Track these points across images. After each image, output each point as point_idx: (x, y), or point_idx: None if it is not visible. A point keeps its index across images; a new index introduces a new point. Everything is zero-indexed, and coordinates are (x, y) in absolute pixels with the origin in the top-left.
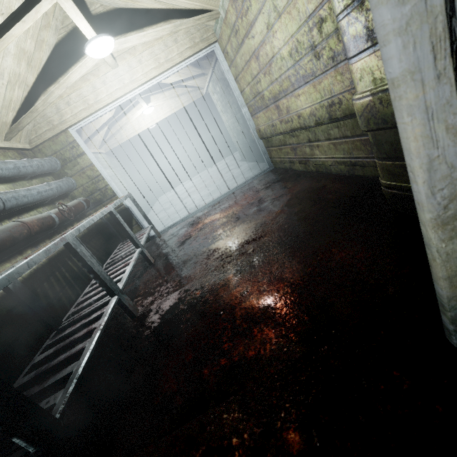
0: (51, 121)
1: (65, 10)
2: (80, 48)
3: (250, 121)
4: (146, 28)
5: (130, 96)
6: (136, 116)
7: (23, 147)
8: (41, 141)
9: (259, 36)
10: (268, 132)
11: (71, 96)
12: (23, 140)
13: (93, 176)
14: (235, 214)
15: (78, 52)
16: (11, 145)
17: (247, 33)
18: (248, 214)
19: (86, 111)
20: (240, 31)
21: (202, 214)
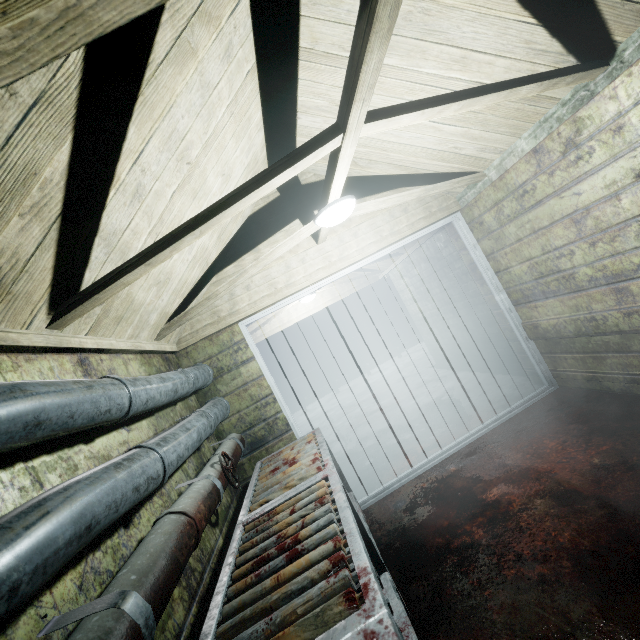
0: (217, 311)
1: (340, 158)
2: (279, 220)
3: (512, 311)
4: (367, 198)
5: (333, 277)
6: (290, 306)
7: (170, 349)
8: (195, 339)
9: (600, 191)
10: (566, 329)
11: (253, 277)
12: (172, 338)
13: (258, 396)
14: (577, 492)
15: (275, 225)
16: (159, 346)
17: (559, 190)
18: (637, 501)
19: (270, 297)
20: (538, 191)
21: (448, 474)
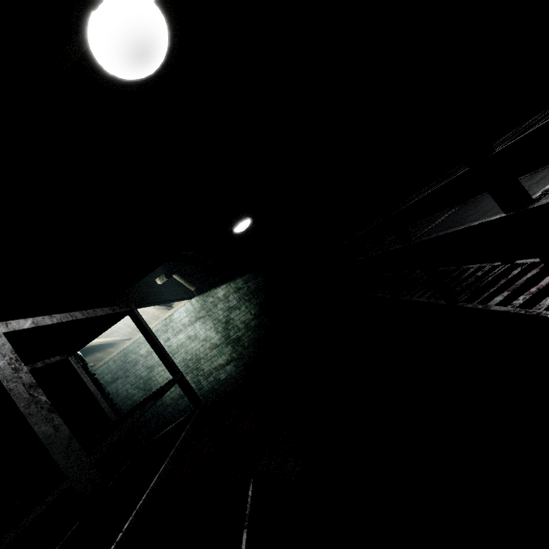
0: None
1: None
2: None
3: None
4: None
5: None
6: None
7: None
8: None
9: None
10: None
11: None
12: None
13: None
14: None
15: None
16: None
17: None
18: None
19: None
20: None
21: None
